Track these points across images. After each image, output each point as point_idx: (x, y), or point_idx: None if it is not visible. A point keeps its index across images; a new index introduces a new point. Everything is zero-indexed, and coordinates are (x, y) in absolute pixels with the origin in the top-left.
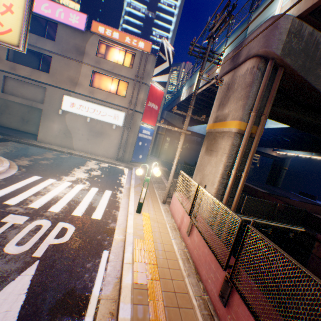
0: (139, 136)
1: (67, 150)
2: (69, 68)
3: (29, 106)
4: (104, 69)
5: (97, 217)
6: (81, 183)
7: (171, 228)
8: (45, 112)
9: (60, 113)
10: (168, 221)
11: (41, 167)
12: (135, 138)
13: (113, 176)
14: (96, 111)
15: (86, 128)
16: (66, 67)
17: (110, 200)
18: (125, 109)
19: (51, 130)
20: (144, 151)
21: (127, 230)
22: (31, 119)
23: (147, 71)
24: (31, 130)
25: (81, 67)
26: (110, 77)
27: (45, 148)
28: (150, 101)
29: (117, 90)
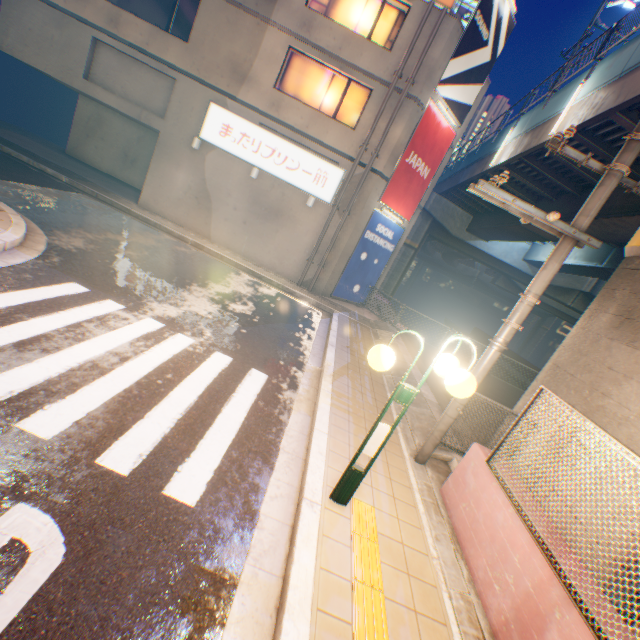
0: (366, 237)
1: (194, 237)
2: (235, 34)
3: (142, 127)
4: (318, 47)
5: (183, 492)
6: (189, 332)
7: (466, 634)
8: (164, 139)
9: (195, 145)
10: (445, 571)
11: (108, 264)
12: (355, 241)
13: (281, 327)
14: (276, 155)
15: (245, 193)
16: (229, 32)
17: (254, 411)
18: (346, 161)
19: (171, 184)
20: (367, 276)
21: (283, 634)
22: (142, 157)
23: (428, 63)
24: (137, 182)
25: (263, 34)
26: (327, 73)
27: (147, 223)
28: (415, 151)
29: (339, 106)
